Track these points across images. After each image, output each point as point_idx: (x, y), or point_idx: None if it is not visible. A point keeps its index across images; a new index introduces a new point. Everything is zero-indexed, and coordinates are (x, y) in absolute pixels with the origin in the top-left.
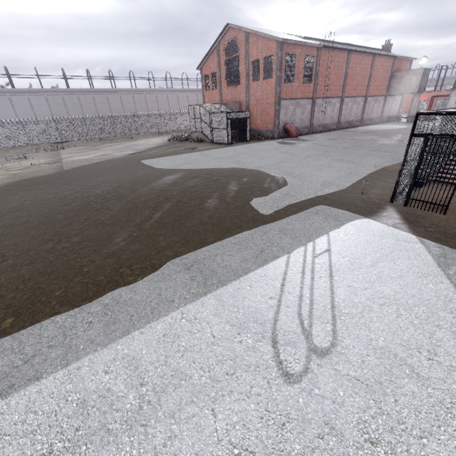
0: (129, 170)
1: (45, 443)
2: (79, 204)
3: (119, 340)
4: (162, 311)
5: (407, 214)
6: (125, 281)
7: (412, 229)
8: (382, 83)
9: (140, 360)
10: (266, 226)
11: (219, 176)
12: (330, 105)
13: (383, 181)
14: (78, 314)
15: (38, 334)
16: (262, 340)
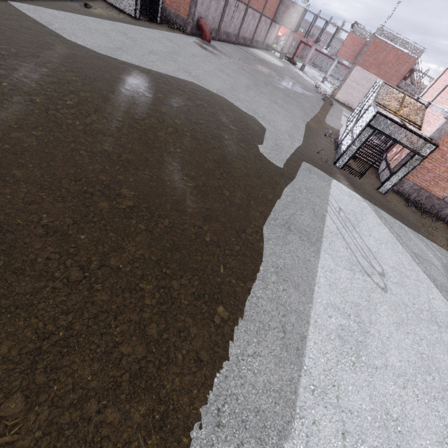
0: (17, 28)
1: (348, 361)
2: (27, 111)
3: (314, 296)
4: (313, 269)
5: (346, 177)
6: (260, 247)
7: (356, 191)
8: (274, 4)
9: (335, 304)
10: (293, 183)
11: (197, 98)
12: (237, 10)
13: (317, 140)
14: (267, 286)
15: (263, 311)
16: (364, 274)
